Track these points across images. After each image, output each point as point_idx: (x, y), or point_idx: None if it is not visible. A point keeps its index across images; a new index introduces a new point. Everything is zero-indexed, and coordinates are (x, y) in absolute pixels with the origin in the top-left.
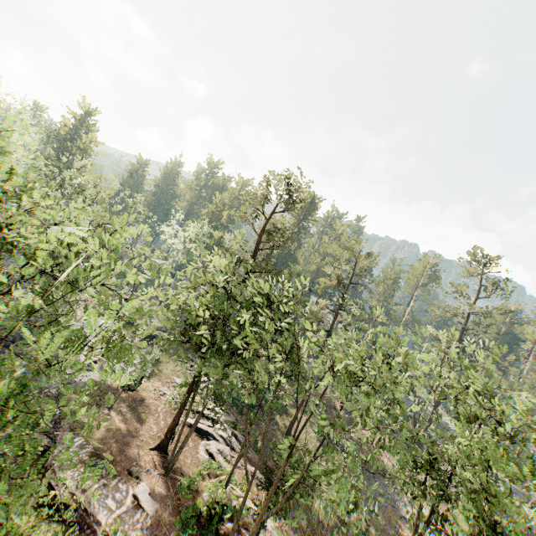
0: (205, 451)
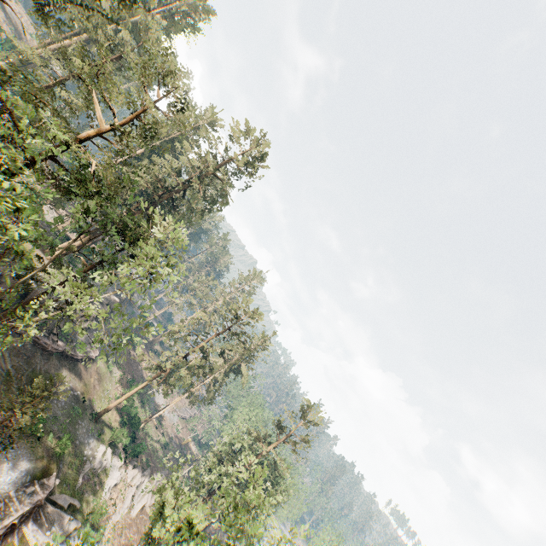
0: (149, 508)
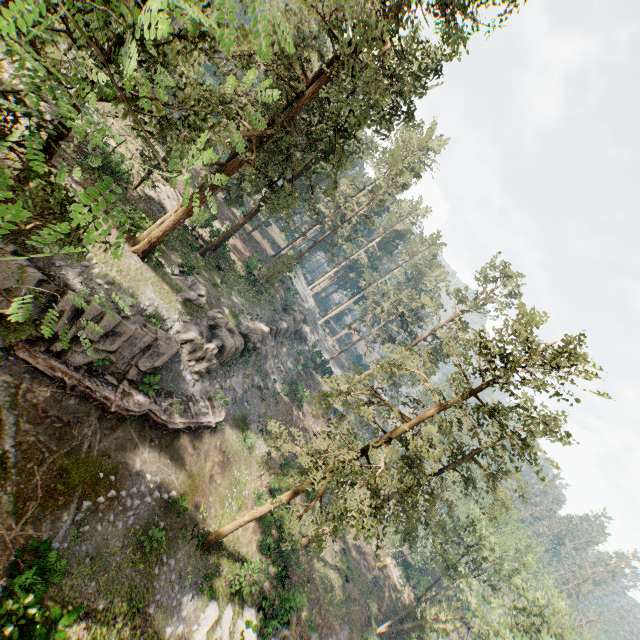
0: None
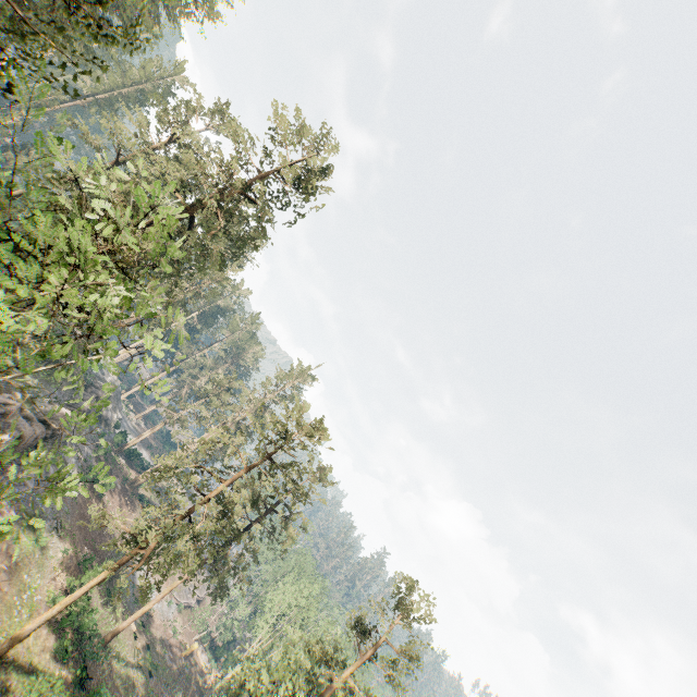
0: None
